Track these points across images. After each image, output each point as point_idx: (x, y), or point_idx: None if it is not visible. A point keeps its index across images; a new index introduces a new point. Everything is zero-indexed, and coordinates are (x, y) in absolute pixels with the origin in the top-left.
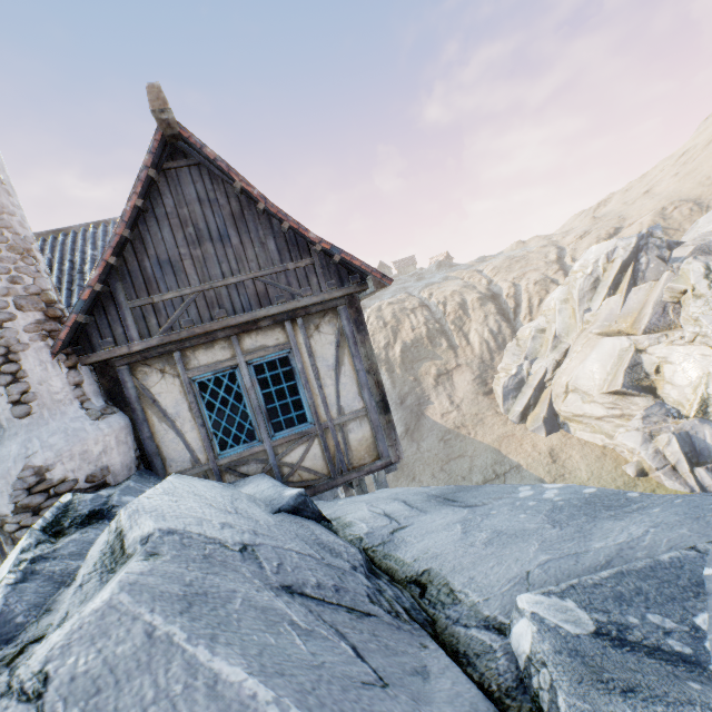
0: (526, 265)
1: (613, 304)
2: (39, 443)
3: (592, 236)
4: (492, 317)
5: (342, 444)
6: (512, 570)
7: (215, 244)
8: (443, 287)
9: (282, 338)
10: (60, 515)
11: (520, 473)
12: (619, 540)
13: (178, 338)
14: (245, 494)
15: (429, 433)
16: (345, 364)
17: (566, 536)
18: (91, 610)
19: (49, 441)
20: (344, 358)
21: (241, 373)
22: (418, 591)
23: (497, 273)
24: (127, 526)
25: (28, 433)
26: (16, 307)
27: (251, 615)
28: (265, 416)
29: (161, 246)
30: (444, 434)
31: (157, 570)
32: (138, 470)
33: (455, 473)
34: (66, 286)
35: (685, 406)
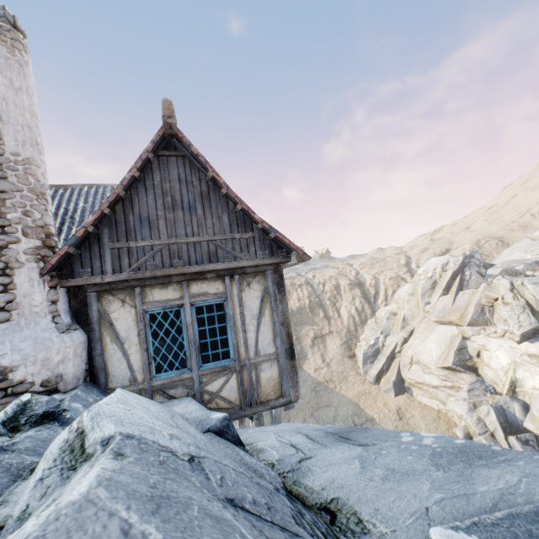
0: (384, 265)
1: (446, 301)
2: (10, 346)
3: (430, 252)
4: (358, 299)
5: (254, 380)
6: (412, 504)
7: (184, 211)
8: (323, 272)
9: (221, 288)
10: (18, 412)
11: (373, 425)
12: (499, 485)
13: (142, 277)
14: (178, 412)
15: (304, 383)
16: (265, 315)
17: (452, 478)
18: (68, 501)
19: (19, 345)
20: (265, 311)
21: (185, 311)
22: (329, 518)
23: (363, 267)
24: (89, 427)
25: (3, 336)
26: (22, 233)
27: (209, 523)
28: (197, 349)
29: (145, 207)
30: (316, 385)
31: (126, 469)
32: (85, 381)
33: (322, 419)
34: (58, 226)
35: (499, 385)
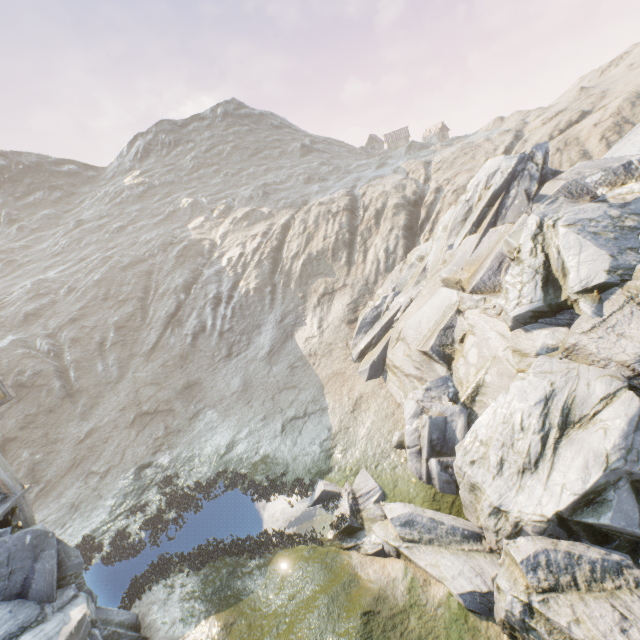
0: (468, 161)
1: (469, 245)
2: None
3: (552, 123)
4: (395, 232)
5: None
6: None
7: None
8: (379, 185)
9: None
10: None
11: (321, 416)
12: None
13: None
14: None
15: (285, 357)
16: None
17: None
18: None
19: None
20: None
21: None
22: None
23: (439, 168)
24: None
25: None
26: None
27: None
28: None
29: None
30: (296, 360)
31: None
32: None
33: (279, 404)
34: None
35: (463, 387)
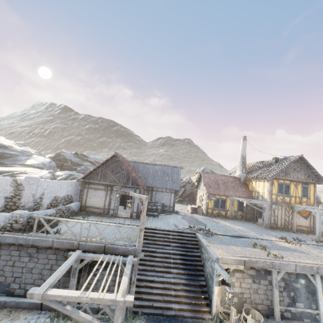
0: None
1: None
2: None
3: None
4: None
5: None
6: None
7: None
8: None
9: None
10: None
11: None
12: None
13: None
14: None
15: None
16: None
17: None
18: None
19: None
20: None
21: None
22: None
23: None
24: None
25: None
26: None
27: None
28: None
29: None
30: None
31: None
32: None
33: None
34: None
35: None
